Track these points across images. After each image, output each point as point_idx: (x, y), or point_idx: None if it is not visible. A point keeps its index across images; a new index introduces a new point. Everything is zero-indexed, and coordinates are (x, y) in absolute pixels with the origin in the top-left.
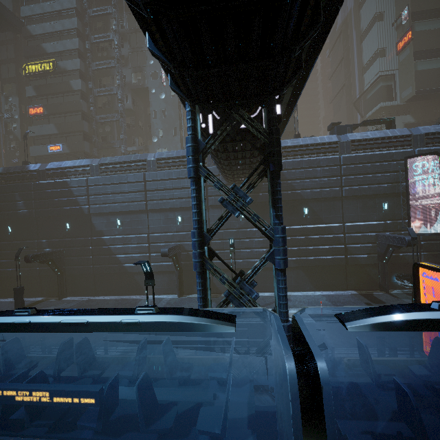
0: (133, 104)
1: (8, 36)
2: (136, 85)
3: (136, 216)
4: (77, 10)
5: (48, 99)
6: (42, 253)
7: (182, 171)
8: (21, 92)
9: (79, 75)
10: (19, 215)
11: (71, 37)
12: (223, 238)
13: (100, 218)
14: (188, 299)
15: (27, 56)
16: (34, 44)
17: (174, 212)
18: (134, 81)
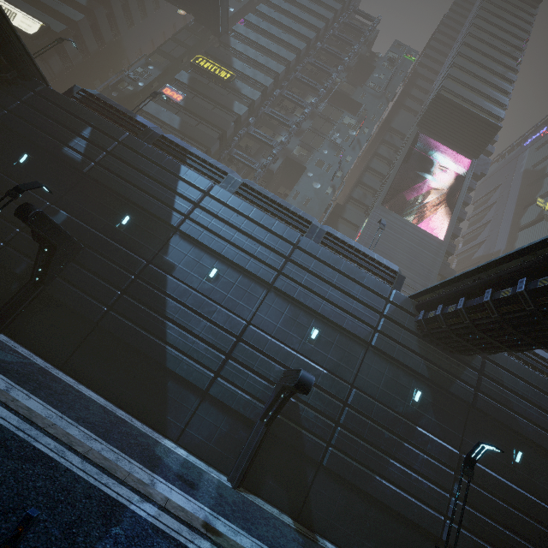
0: (277, 170)
1: (202, 30)
2: (295, 157)
3: (248, 282)
4: (289, 64)
5: (196, 96)
6: (56, 222)
7: (358, 270)
8: (168, 72)
9: (248, 105)
10: (62, 153)
11: (267, 75)
12: (371, 415)
13: (187, 245)
14: (258, 508)
15: (208, 53)
16: (224, 52)
17: (312, 319)
18: (295, 152)
